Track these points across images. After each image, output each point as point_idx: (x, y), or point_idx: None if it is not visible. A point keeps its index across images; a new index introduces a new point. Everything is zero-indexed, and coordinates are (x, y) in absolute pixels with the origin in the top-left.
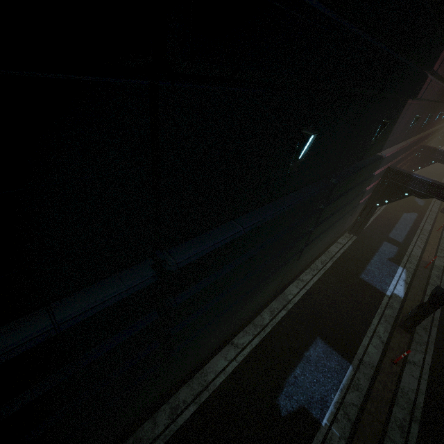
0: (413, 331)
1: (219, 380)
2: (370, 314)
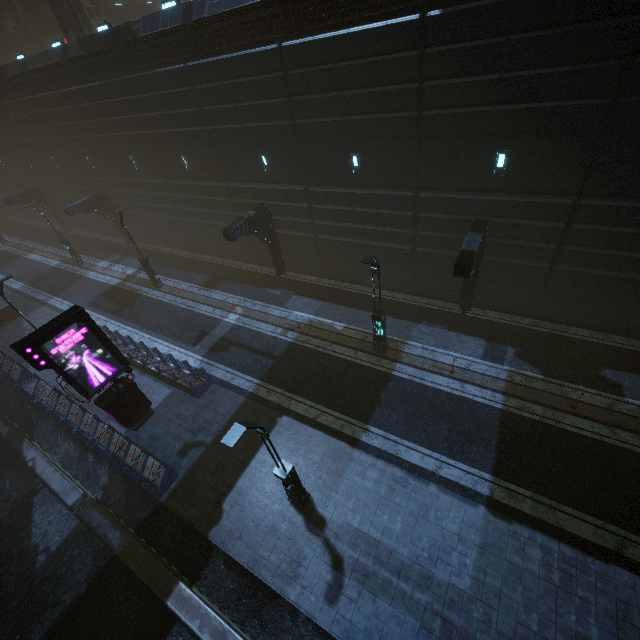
0: None
1: (573, 336)
2: None
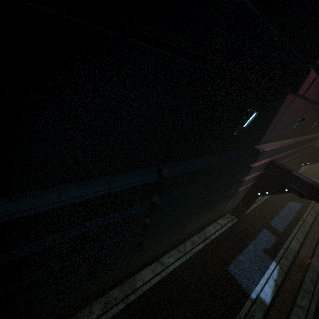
0: None
1: None
2: None
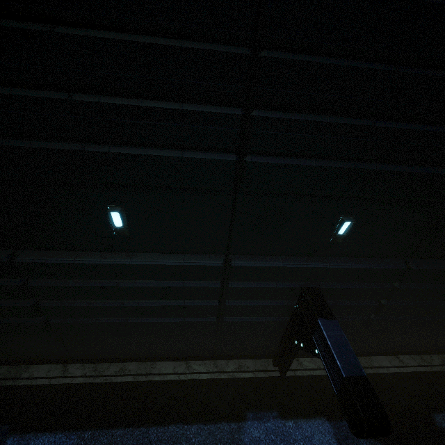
0: None
1: (382, 370)
2: None
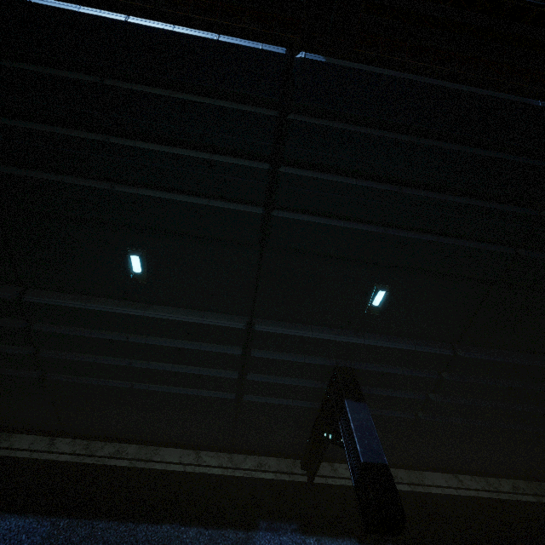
0: None
1: (435, 490)
2: None
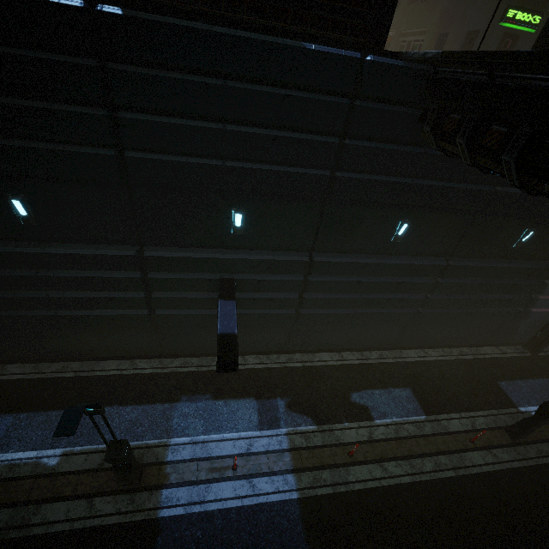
0: (522, 444)
1: (321, 363)
2: (479, 407)
